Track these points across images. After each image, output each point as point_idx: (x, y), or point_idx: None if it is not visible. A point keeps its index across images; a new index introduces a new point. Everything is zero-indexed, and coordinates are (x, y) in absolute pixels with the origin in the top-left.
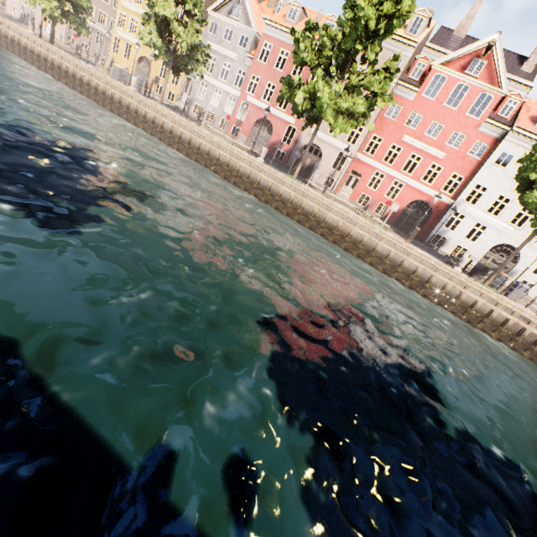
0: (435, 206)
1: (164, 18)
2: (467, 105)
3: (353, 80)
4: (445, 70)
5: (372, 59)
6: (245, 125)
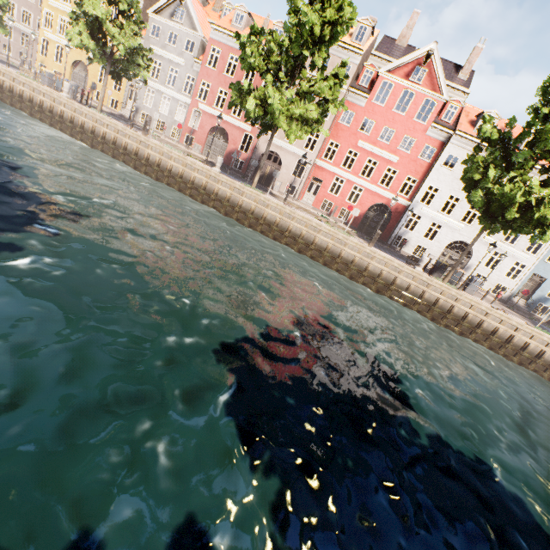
0: (394, 209)
1: (95, 18)
2: (414, 110)
3: (304, 87)
4: (392, 77)
5: (320, 65)
6: (199, 133)
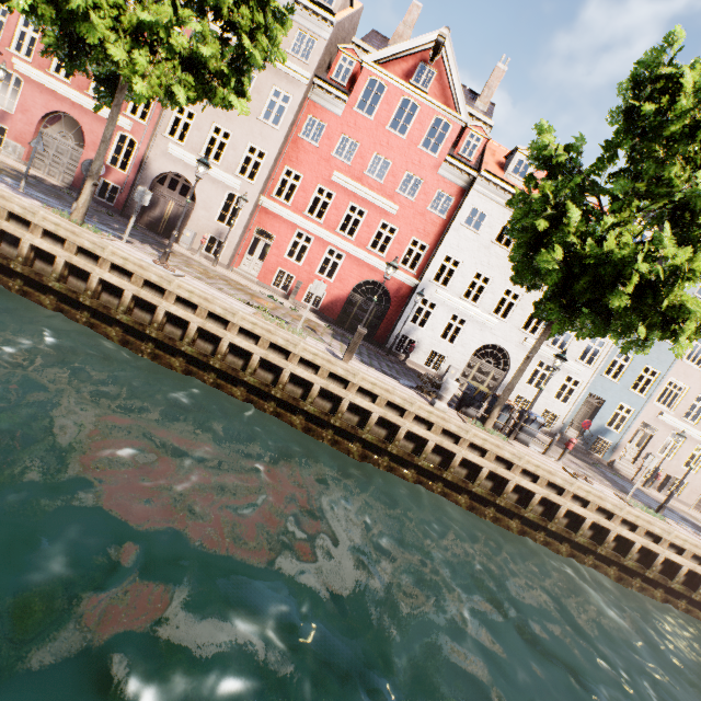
0: (395, 290)
1: None
2: (420, 133)
3: None
4: (383, 72)
5: None
6: (18, 122)
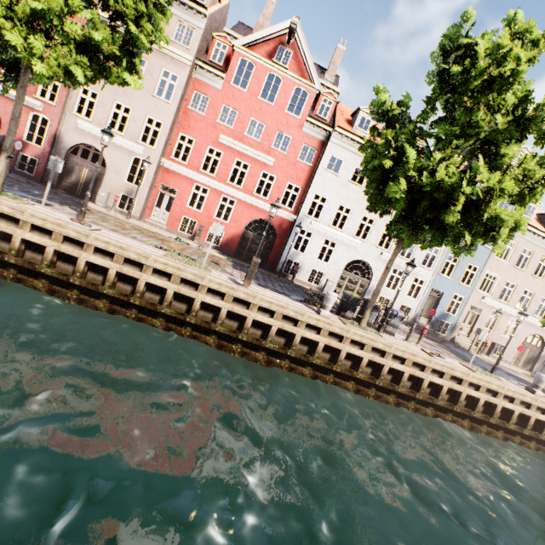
0: (279, 225)
1: None
2: (285, 100)
3: None
4: (251, 53)
5: None
6: None
